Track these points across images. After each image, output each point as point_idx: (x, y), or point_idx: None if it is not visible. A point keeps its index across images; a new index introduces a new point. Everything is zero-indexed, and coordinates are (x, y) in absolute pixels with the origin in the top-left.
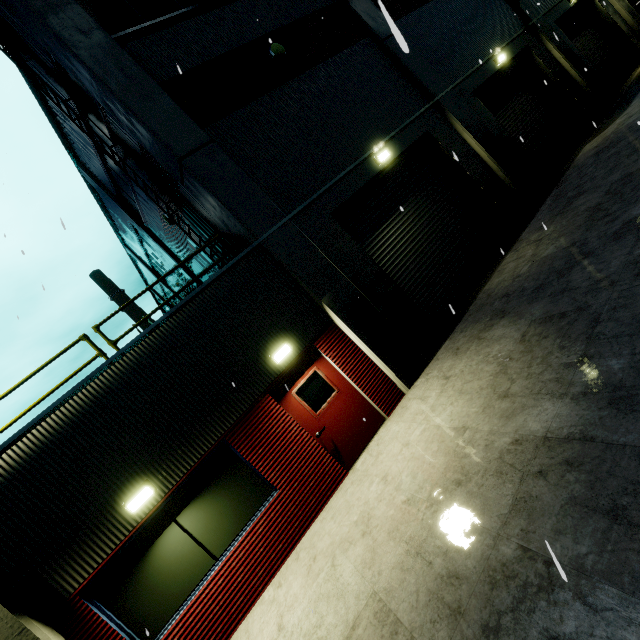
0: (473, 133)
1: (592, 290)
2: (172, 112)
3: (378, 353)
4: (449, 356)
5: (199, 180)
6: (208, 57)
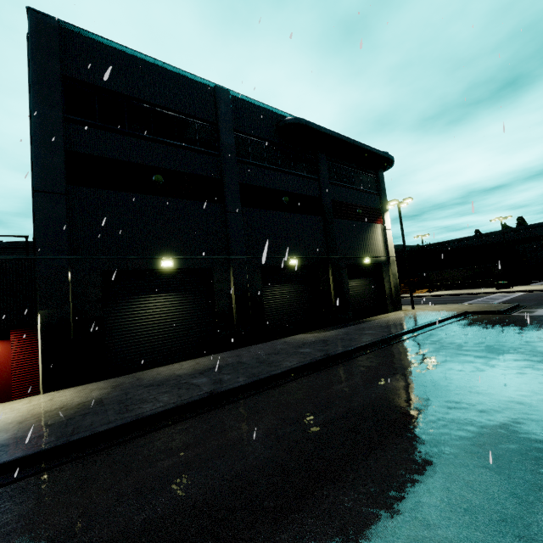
0: (236, 286)
1: (120, 400)
2: (58, 168)
3: (45, 361)
4: (77, 390)
5: (35, 207)
6: (114, 157)
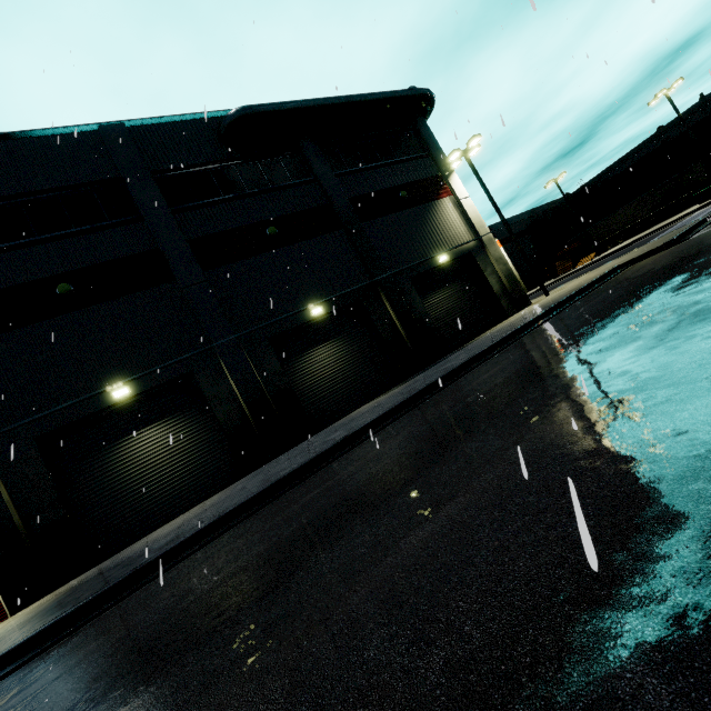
0: (237, 380)
1: (48, 611)
2: None
3: None
4: (44, 600)
5: None
6: None
